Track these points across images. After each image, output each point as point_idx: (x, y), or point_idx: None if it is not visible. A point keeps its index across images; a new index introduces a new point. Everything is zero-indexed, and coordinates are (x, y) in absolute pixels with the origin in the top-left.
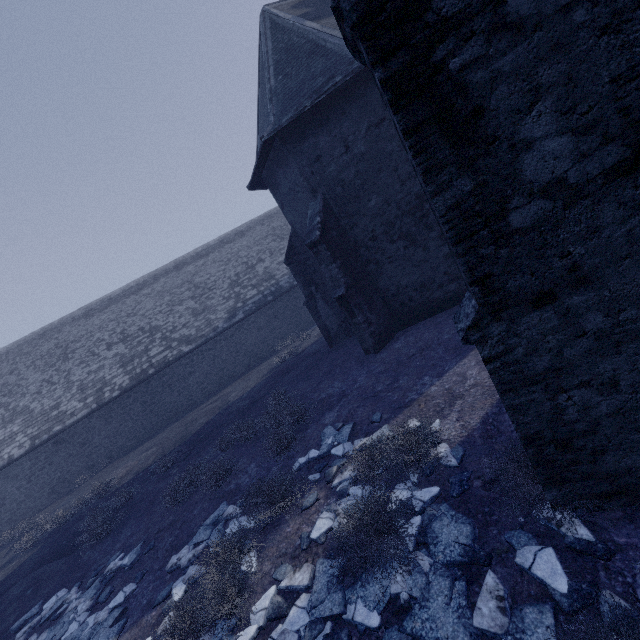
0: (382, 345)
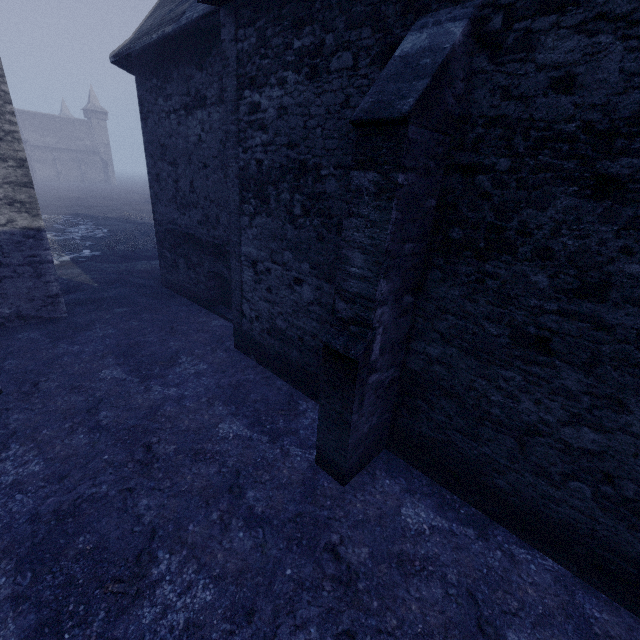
0: None
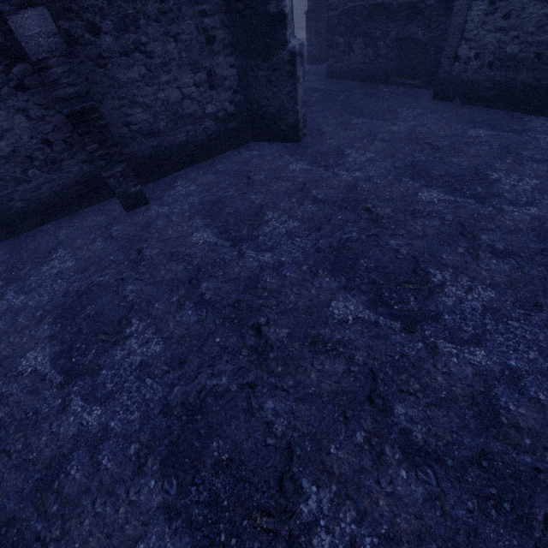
0: (311, 63)
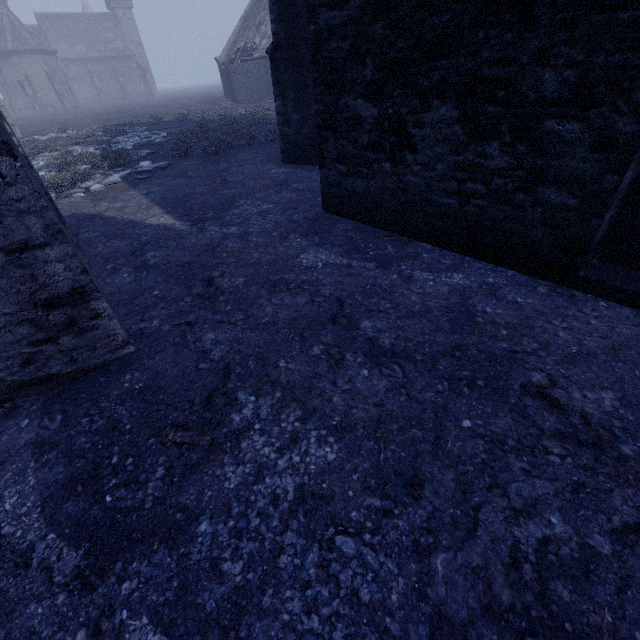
0: (292, 160)
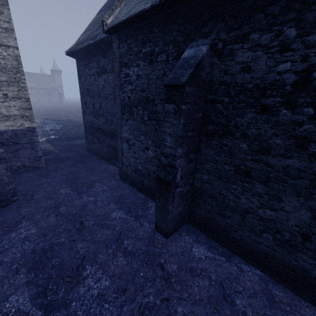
0: None
